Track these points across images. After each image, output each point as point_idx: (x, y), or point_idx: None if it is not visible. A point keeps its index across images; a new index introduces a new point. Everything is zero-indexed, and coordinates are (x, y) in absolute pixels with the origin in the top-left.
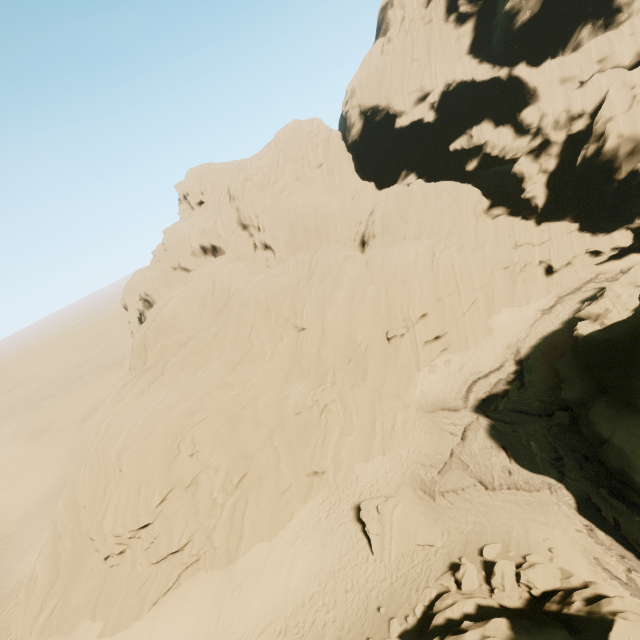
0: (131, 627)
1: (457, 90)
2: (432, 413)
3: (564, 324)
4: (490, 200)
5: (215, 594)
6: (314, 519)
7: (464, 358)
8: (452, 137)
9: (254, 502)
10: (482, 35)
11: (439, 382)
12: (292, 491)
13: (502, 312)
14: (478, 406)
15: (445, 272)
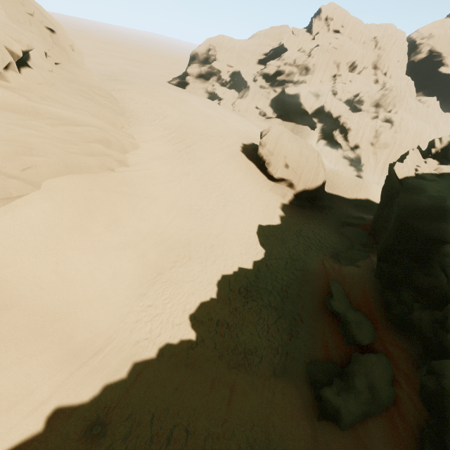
0: None
1: None
2: None
3: None
4: None
5: None
6: None
7: None
8: None
9: None
10: None
11: None
12: None
13: None
14: None
15: None
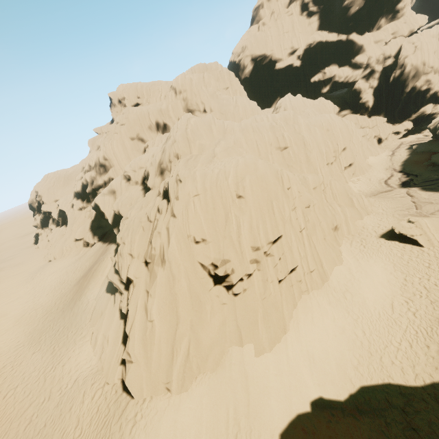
0: (283, 338)
1: (315, 47)
2: (376, 195)
3: (410, 155)
4: (339, 107)
5: (329, 303)
6: (356, 251)
7: (366, 177)
8: (311, 74)
9: (316, 241)
10: (325, 22)
11: (363, 186)
12: (328, 239)
13: (369, 158)
14: (402, 186)
15: (349, 126)
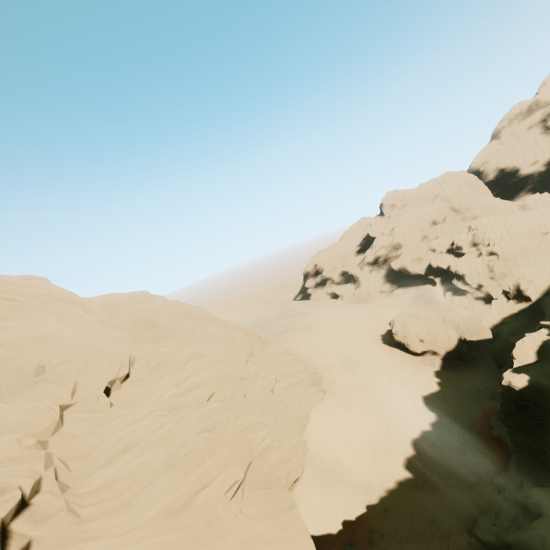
0: None
1: None
2: None
3: None
4: None
5: None
6: None
7: None
8: None
9: None
10: None
11: None
12: None
13: None
14: None
15: None
